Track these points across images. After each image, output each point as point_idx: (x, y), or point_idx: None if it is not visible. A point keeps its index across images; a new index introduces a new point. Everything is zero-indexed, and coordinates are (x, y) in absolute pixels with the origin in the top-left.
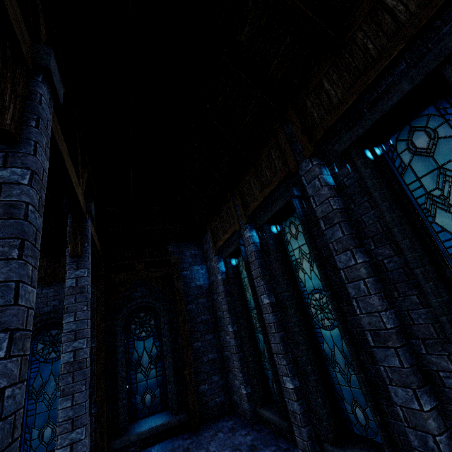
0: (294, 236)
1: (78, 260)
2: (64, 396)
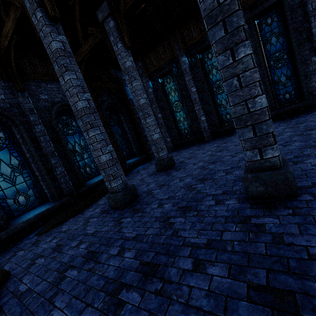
0: (210, 59)
1: (127, 51)
2: (150, 116)
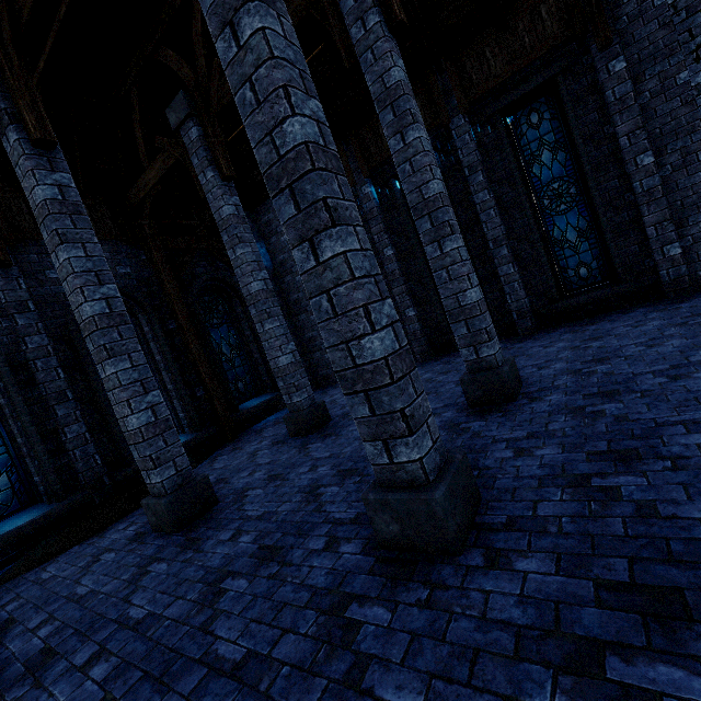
0: None
1: (228, 184)
2: (272, 318)
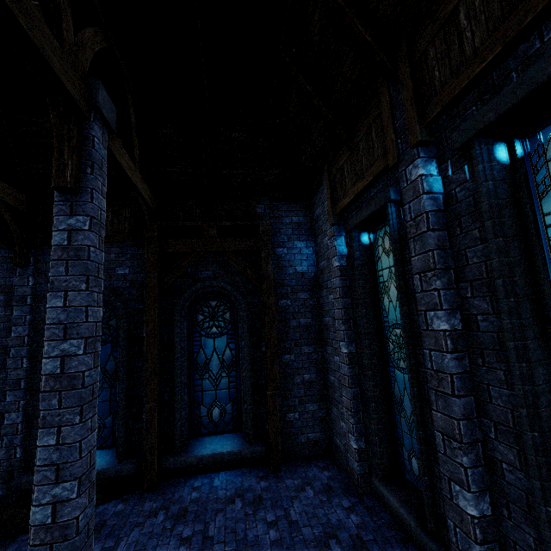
0: None
1: (72, 198)
2: (45, 427)
